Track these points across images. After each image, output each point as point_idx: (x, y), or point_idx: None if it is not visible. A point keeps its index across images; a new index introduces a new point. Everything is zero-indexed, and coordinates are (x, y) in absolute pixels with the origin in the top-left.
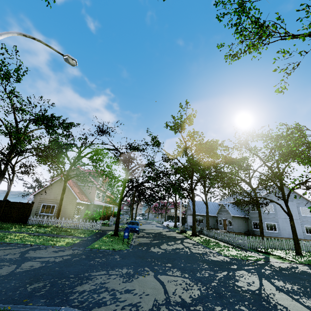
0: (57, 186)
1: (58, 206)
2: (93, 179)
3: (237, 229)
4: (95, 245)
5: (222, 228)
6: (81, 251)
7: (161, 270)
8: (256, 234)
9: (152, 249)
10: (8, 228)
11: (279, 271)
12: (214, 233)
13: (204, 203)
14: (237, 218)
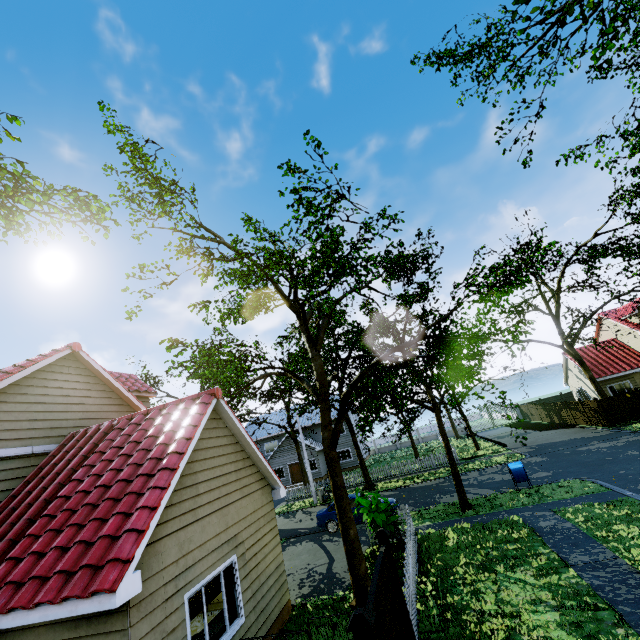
0: (207, 454)
1: (242, 560)
2: (144, 407)
3: (323, 470)
4: (588, 490)
5: (287, 482)
6: (639, 484)
7: (634, 455)
8: (344, 469)
9: (540, 476)
10: (601, 638)
11: (554, 447)
12: (375, 473)
13: (293, 439)
14: (320, 453)
